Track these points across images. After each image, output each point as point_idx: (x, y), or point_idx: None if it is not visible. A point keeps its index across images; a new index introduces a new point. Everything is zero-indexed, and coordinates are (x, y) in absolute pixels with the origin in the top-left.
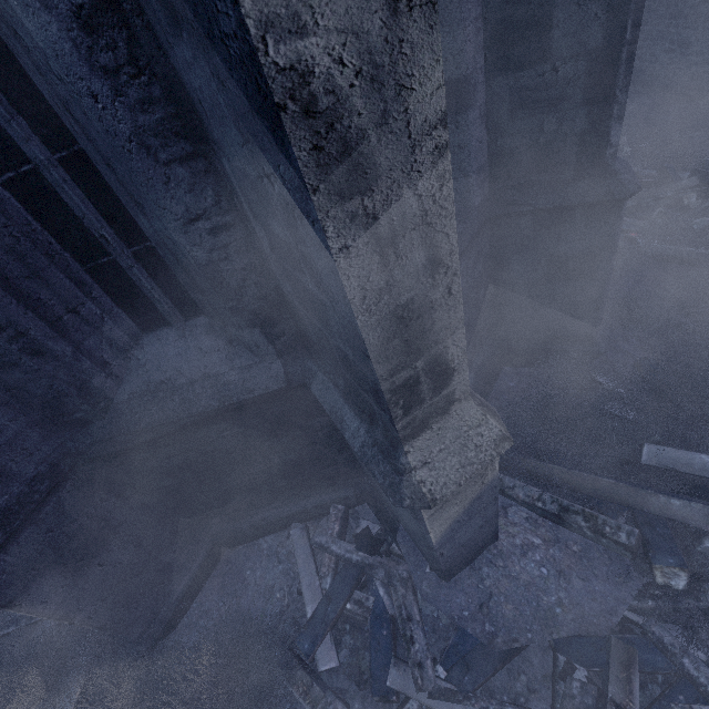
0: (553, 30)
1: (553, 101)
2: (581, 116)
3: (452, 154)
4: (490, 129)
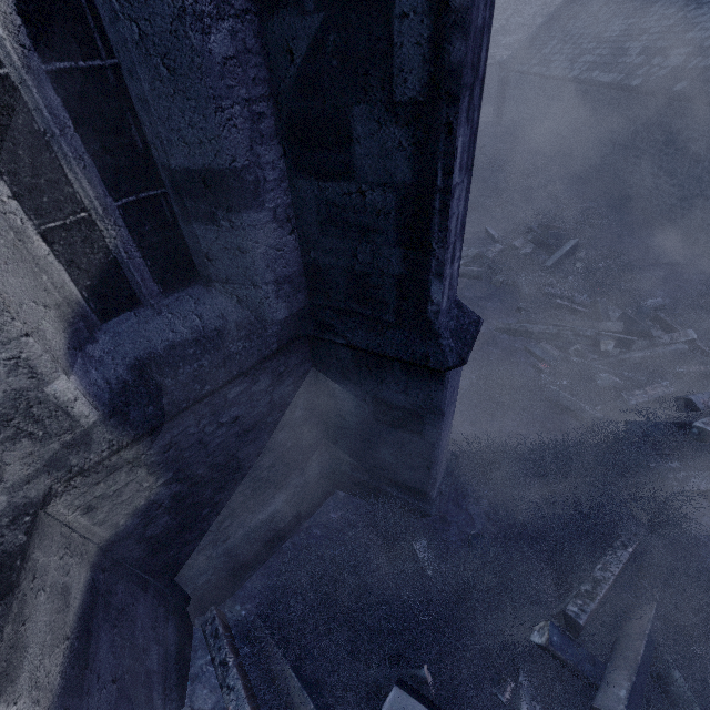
0: (354, 144)
1: (364, 228)
2: (396, 257)
3: (234, 256)
4: (301, 235)
